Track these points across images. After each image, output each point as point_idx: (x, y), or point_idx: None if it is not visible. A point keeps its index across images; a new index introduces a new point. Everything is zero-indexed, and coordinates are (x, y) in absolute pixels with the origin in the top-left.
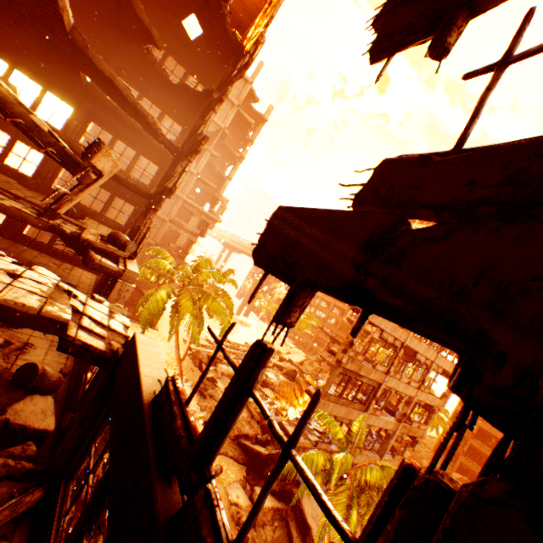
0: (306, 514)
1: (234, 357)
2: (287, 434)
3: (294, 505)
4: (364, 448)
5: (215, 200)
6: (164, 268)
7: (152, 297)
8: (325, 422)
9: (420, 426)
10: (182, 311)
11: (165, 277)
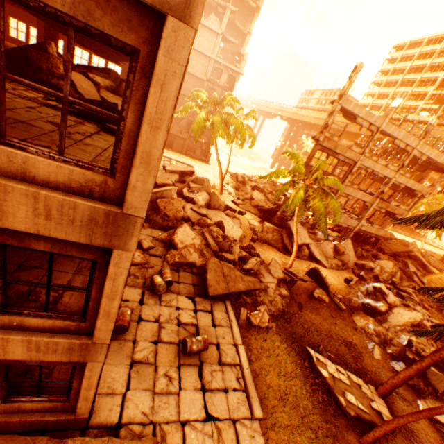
0: (292, 230)
1: (261, 181)
2: (284, 196)
3: (286, 228)
4: (343, 213)
5: (240, 58)
6: (202, 99)
7: (197, 116)
8: (292, 157)
9: (400, 206)
10: (216, 127)
11: (204, 107)
